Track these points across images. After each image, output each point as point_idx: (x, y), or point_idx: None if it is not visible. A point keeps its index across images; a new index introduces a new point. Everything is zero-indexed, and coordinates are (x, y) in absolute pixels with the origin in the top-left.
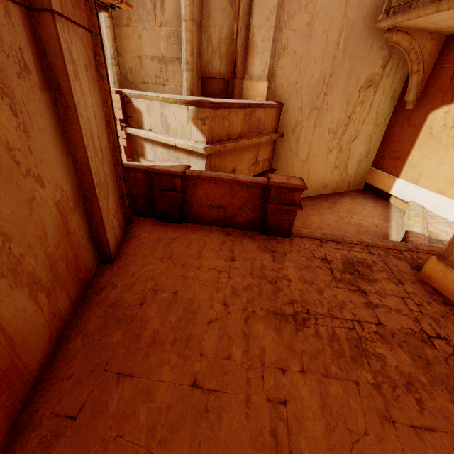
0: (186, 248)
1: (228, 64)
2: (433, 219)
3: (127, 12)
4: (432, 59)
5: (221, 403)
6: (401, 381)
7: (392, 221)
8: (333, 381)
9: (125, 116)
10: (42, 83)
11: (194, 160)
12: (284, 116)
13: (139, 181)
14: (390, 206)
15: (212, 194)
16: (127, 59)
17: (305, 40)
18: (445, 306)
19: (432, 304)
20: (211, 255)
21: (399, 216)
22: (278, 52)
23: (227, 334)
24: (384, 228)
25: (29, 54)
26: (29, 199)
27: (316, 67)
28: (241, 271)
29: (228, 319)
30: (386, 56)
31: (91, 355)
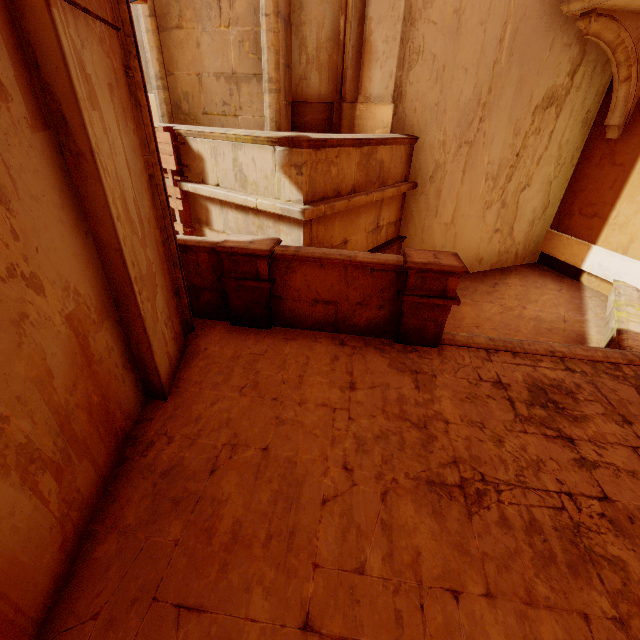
0: (279, 370)
1: (332, 80)
2: None
3: (177, 6)
4: None
5: None
6: None
7: (588, 312)
8: (543, 615)
9: (179, 165)
10: (35, 116)
11: (285, 230)
12: (418, 157)
13: (203, 266)
14: (582, 287)
15: (316, 282)
16: (180, 80)
17: (450, 38)
18: None
19: None
20: (319, 380)
21: (597, 303)
22: (408, 57)
23: (354, 524)
24: (576, 324)
25: (6, 65)
26: (15, 319)
27: (467, 78)
28: (368, 407)
29: (354, 496)
30: (575, 57)
31: (131, 570)
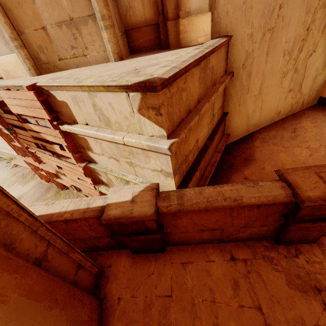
0: (192, 320)
1: (153, 2)
2: None
3: None
4: None
5: None
6: None
7: None
8: None
9: (51, 114)
10: None
11: (153, 156)
12: (233, 51)
13: (95, 226)
14: None
15: (202, 220)
16: (30, 36)
17: None
18: None
19: None
20: None
21: None
22: None
23: None
24: None
25: None
26: None
27: None
28: None
29: None
30: None
31: None
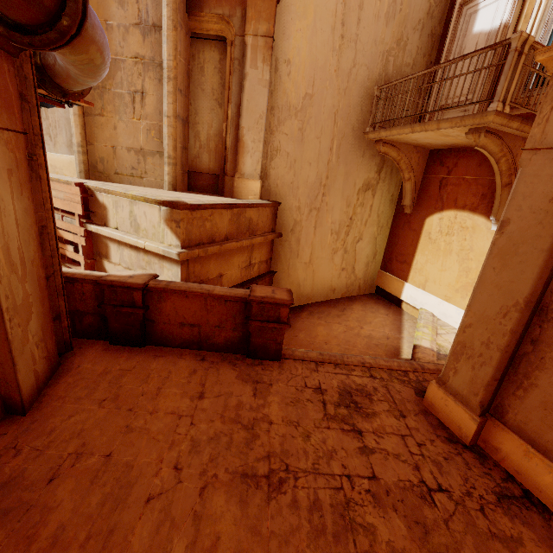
0: (142, 383)
1: (218, 160)
2: (443, 329)
3: (101, 102)
4: (421, 169)
5: None
6: None
7: (404, 331)
8: None
9: (85, 211)
10: None
11: (167, 266)
12: (282, 215)
13: (87, 295)
14: (402, 312)
15: (183, 309)
16: (98, 148)
17: (298, 144)
18: (449, 444)
19: (435, 442)
20: (174, 391)
21: (411, 324)
22: (270, 152)
23: (170, 517)
24: (395, 340)
25: None
26: None
27: (312, 169)
28: (210, 413)
29: (177, 492)
30: (379, 163)
31: None
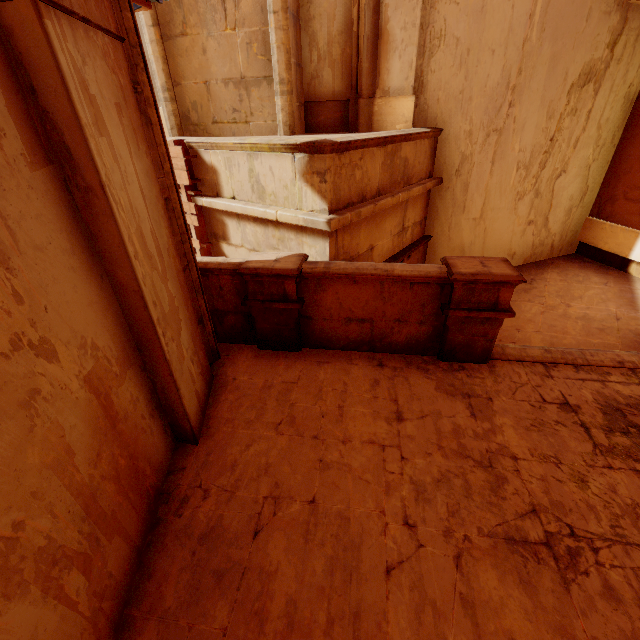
0: (316, 400)
1: (346, 75)
2: None
3: (181, 13)
4: None
5: None
6: None
7: None
8: None
9: (192, 180)
10: (34, 150)
11: (308, 241)
12: (443, 150)
13: (225, 289)
14: (631, 279)
15: (349, 300)
16: (187, 89)
17: (474, 18)
18: None
19: None
20: (361, 410)
21: None
22: (429, 44)
23: (428, 600)
24: (632, 322)
25: None
26: (24, 399)
27: (495, 60)
28: (421, 442)
29: (423, 561)
30: (616, 26)
31: None
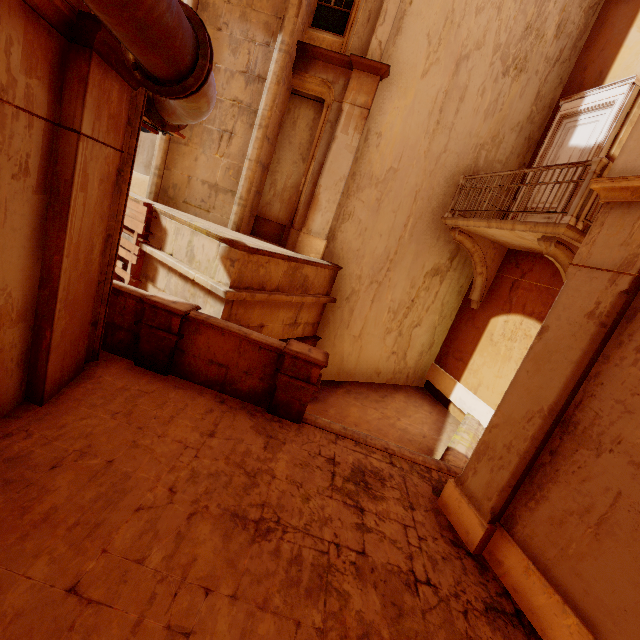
0: (157, 408)
1: (289, 211)
2: None
3: (190, 133)
4: (495, 266)
5: (98, 622)
6: (357, 630)
7: (444, 434)
8: (267, 617)
9: (146, 231)
10: (40, 186)
11: (211, 302)
12: (340, 281)
13: (128, 310)
14: (448, 414)
15: (216, 346)
16: (174, 175)
17: (372, 213)
18: (452, 546)
19: (438, 541)
20: (186, 423)
21: (454, 429)
22: (343, 216)
23: (155, 529)
24: (432, 441)
25: (37, 160)
26: None
27: (381, 241)
28: (216, 452)
29: (167, 510)
30: (453, 250)
31: None
